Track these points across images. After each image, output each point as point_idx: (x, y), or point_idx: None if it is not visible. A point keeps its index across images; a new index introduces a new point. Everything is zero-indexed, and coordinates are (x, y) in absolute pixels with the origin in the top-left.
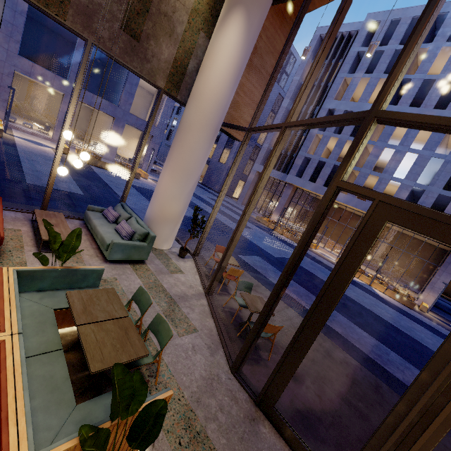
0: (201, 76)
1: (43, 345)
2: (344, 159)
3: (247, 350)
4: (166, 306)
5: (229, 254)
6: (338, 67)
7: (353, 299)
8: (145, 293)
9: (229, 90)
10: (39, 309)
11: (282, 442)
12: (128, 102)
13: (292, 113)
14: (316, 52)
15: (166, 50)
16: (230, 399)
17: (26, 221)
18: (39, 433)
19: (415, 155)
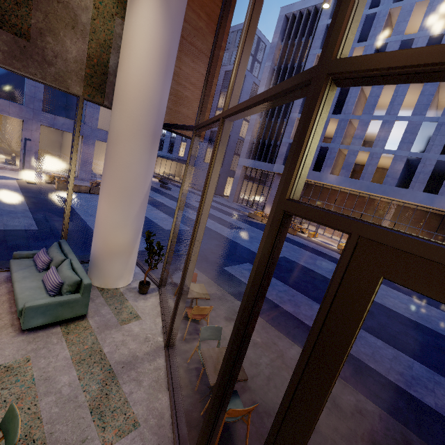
0: (120, 71)
1: None
2: (288, 160)
3: None
4: (98, 389)
5: (184, 294)
6: (309, 44)
7: None
8: (15, 418)
9: (159, 83)
10: None
11: None
12: (94, 117)
13: (229, 98)
14: (284, 33)
15: (73, 46)
16: None
17: None
18: None
19: (404, 123)
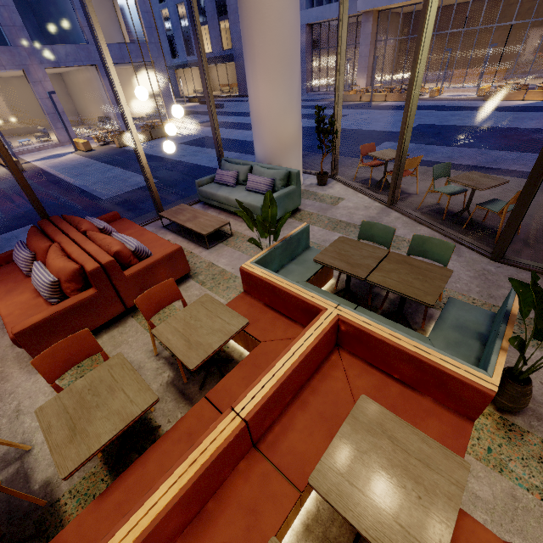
0: None
1: None
2: None
3: (516, 229)
4: None
5: (407, 140)
6: None
7: (537, 128)
8: (375, 225)
9: None
10: None
11: None
12: None
13: None
14: None
15: None
16: None
17: (161, 231)
18: None
19: None
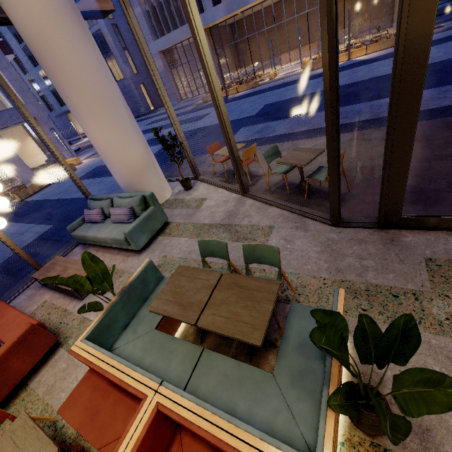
0: None
1: (186, 362)
2: None
3: (338, 198)
4: (227, 234)
5: (231, 139)
6: None
7: (349, 83)
8: (209, 242)
9: None
10: (144, 342)
11: (431, 233)
12: None
13: None
14: None
15: None
16: (358, 245)
17: (40, 291)
18: (276, 423)
19: None
